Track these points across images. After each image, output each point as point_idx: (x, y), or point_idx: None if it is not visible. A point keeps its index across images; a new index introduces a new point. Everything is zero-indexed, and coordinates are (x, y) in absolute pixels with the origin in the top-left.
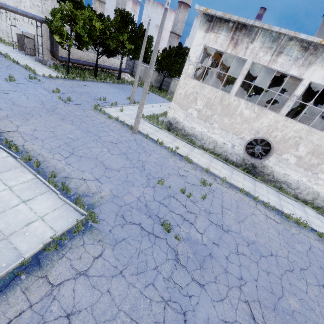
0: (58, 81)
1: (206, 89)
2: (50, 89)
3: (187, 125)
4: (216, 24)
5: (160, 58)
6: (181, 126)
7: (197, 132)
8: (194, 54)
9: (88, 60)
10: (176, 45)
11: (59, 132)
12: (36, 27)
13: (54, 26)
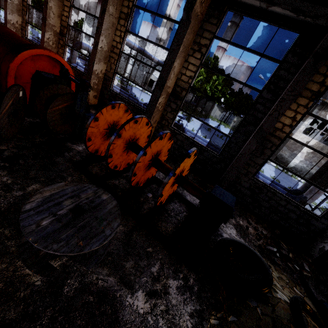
0: (193, 119)
1: (312, 141)
2: (203, 127)
3: (290, 161)
4: (327, 107)
5: (231, 101)
6: (285, 160)
7: (298, 166)
8: (307, 120)
9: None
10: (239, 90)
11: None
12: None
13: None
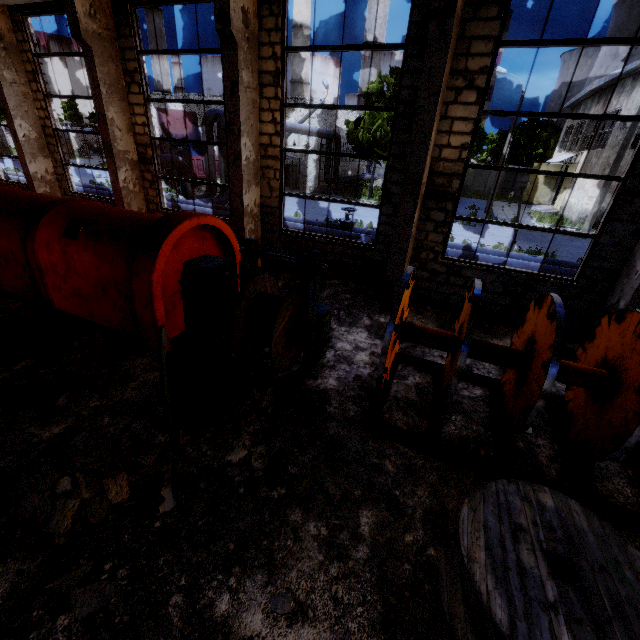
0: None
1: None
2: None
3: None
4: None
5: None
6: None
7: None
8: None
9: (341, 175)
10: None
11: (562, 250)
12: (320, 146)
13: (360, 137)
